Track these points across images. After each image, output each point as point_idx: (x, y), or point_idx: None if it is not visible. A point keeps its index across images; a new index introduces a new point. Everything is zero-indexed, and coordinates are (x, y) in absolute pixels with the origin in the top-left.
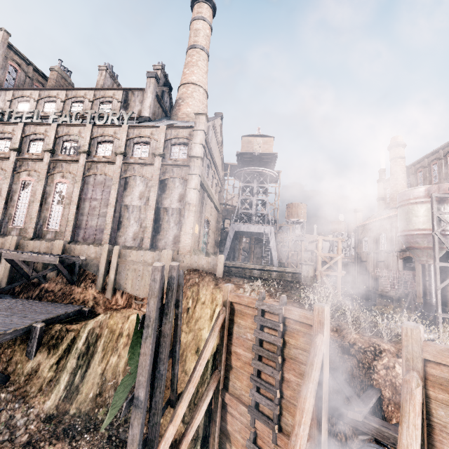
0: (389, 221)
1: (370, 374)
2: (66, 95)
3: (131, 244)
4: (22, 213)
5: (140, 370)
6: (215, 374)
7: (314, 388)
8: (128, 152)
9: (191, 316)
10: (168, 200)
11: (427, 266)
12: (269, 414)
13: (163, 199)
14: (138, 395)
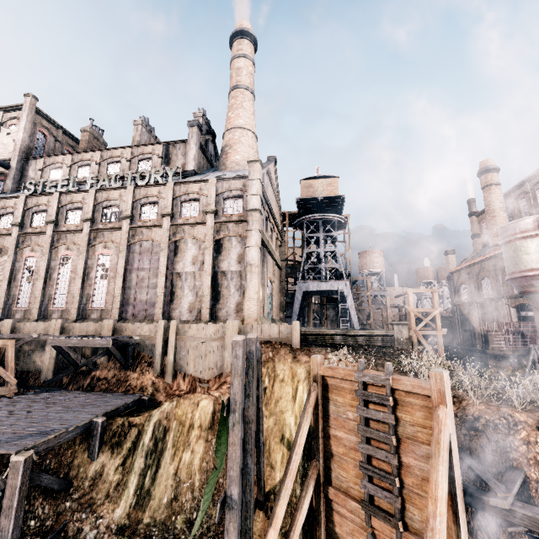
0: (492, 262)
1: (507, 451)
2: (101, 157)
3: (187, 317)
4: (63, 292)
5: (230, 463)
6: (312, 465)
7: (445, 471)
8: (176, 212)
9: (270, 397)
10: (225, 262)
11: None
12: (388, 509)
13: (219, 262)
14: (231, 493)
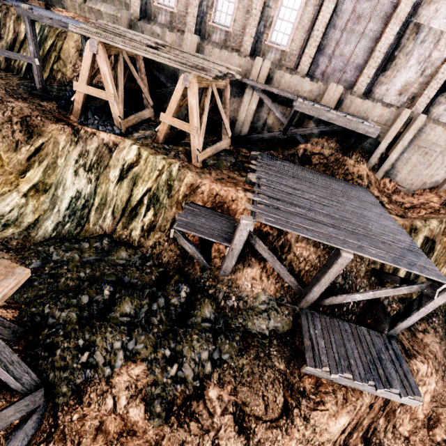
0: None
1: None
2: None
3: (392, 100)
4: None
5: None
6: None
7: None
8: None
9: None
10: None
11: None
12: None
13: None
14: None
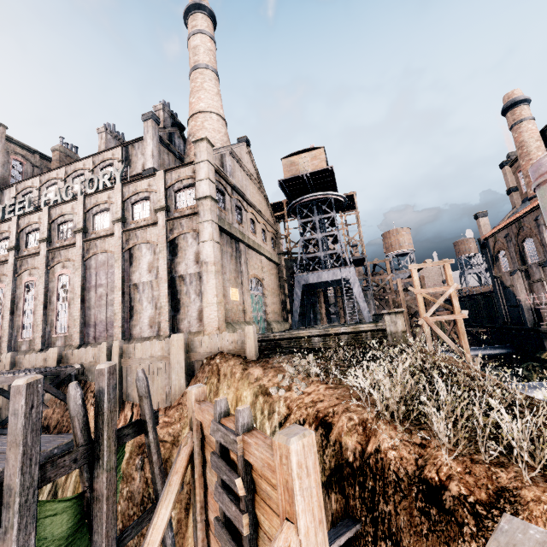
0: (532, 217)
1: None
2: (65, 173)
3: (148, 334)
4: (30, 321)
5: None
6: None
7: None
8: (127, 216)
9: None
10: (182, 265)
11: None
12: None
13: (176, 265)
14: None
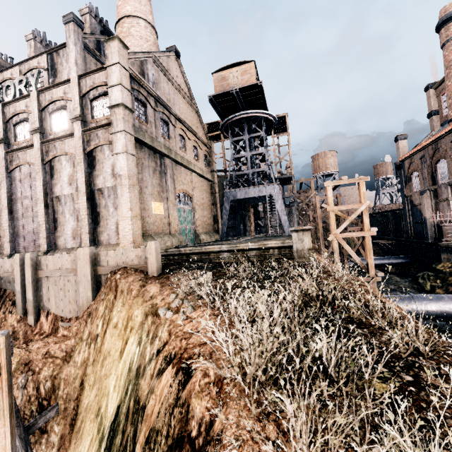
0: (450, 138)
1: None
2: None
3: (72, 245)
4: None
5: None
6: None
7: None
8: (46, 127)
9: (100, 348)
10: (100, 178)
11: None
12: None
13: (94, 178)
14: None
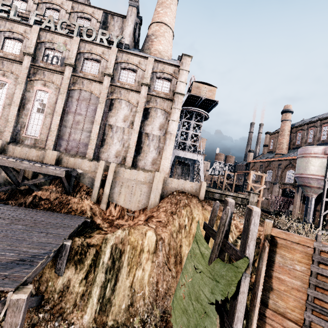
0: (277, 163)
1: None
2: None
3: (113, 160)
4: None
5: (239, 307)
6: None
7: None
8: (115, 75)
9: (189, 231)
10: (149, 126)
11: (311, 198)
12: None
13: (145, 125)
14: None
